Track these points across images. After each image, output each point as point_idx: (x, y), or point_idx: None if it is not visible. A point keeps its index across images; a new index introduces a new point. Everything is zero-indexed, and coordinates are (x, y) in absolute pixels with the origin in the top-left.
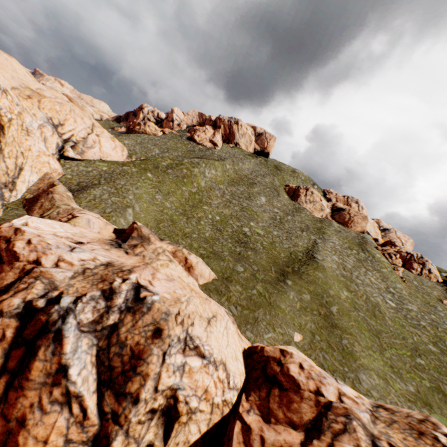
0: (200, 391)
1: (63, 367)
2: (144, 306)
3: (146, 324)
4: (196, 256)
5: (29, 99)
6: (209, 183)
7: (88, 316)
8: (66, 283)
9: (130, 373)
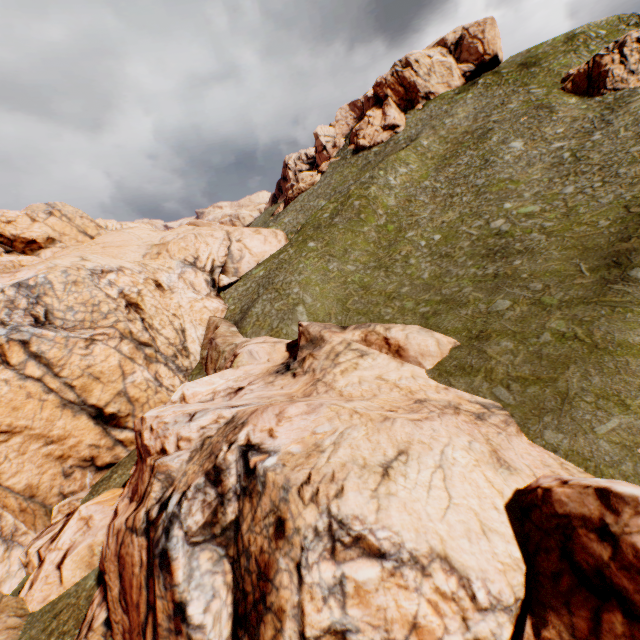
0: (400, 629)
1: (179, 605)
2: (257, 481)
3: (265, 513)
4: (403, 327)
5: (160, 256)
6: (401, 193)
7: (197, 518)
8: (183, 471)
9: (261, 606)
